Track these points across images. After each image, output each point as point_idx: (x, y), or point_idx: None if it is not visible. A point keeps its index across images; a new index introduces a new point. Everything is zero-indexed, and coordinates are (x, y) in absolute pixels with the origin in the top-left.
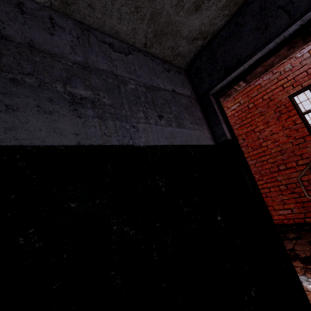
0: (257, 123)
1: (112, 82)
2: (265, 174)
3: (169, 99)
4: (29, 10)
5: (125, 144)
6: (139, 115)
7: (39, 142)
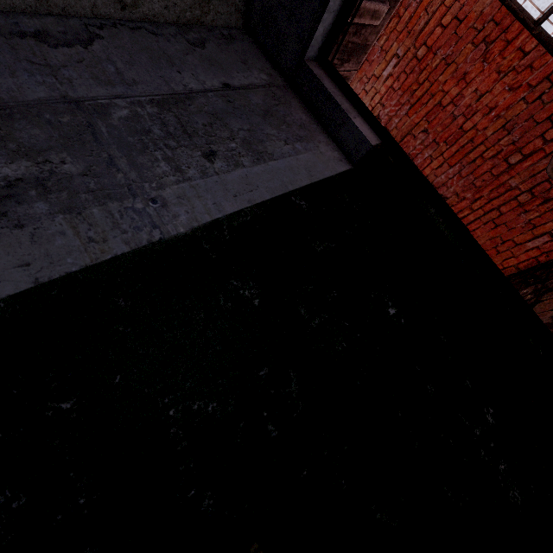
0: (443, 86)
1: (70, 122)
2: (484, 185)
3: (221, 108)
4: None
5: (143, 243)
6: (158, 170)
7: None
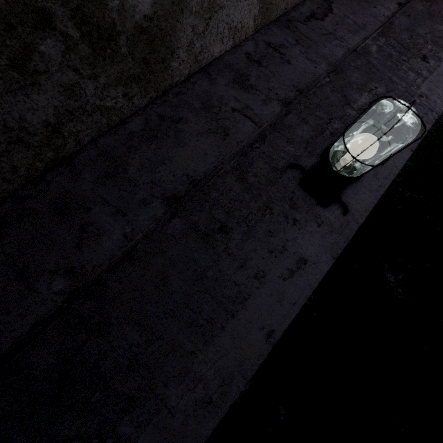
0: None
1: (361, 64)
2: None
3: (408, 23)
4: (256, 55)
5: (433, 121)
6: (410, 78)
7: (395, 170)
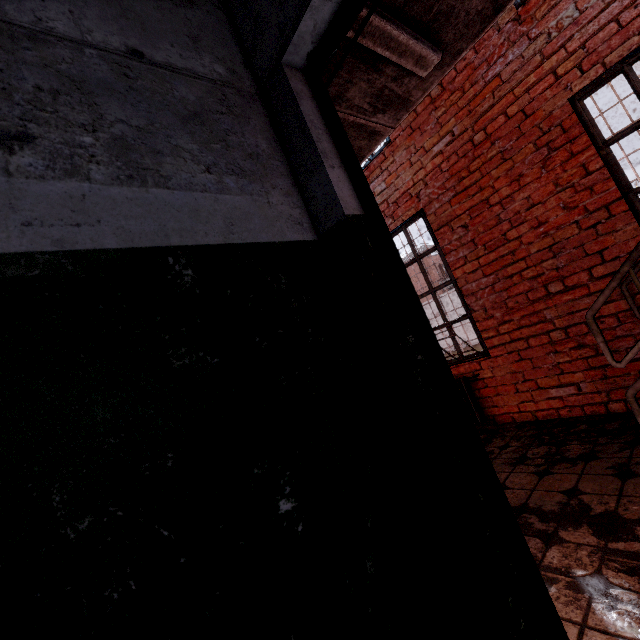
0: (494, 181)
1: None
2: (517, 308)
3: (100, 78)
4: None
5: None
6: None
7: None
